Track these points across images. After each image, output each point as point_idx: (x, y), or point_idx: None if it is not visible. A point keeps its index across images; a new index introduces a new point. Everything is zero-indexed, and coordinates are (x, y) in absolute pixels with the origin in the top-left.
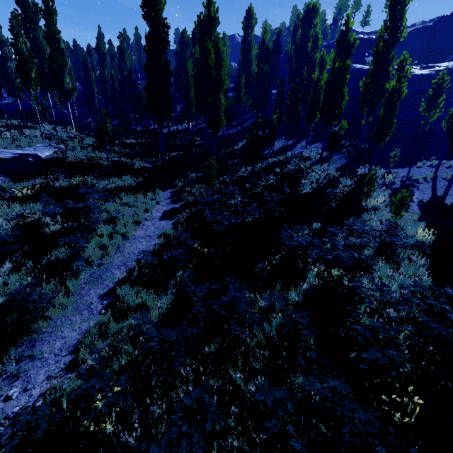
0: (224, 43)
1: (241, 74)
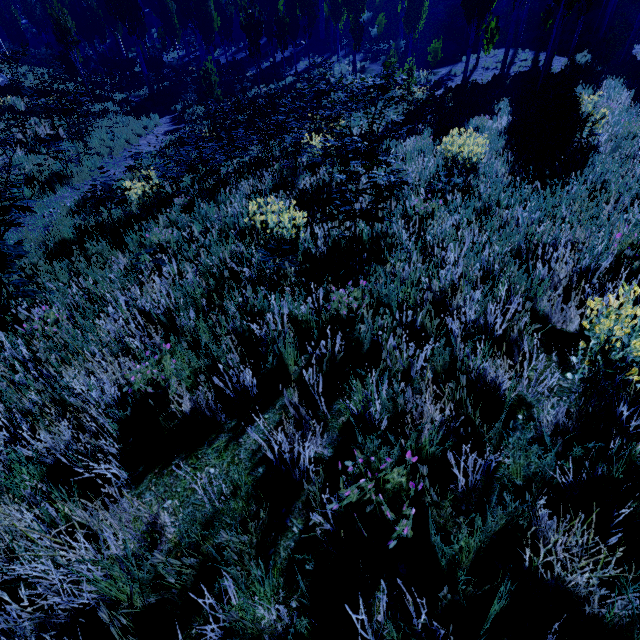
0: None
1: None
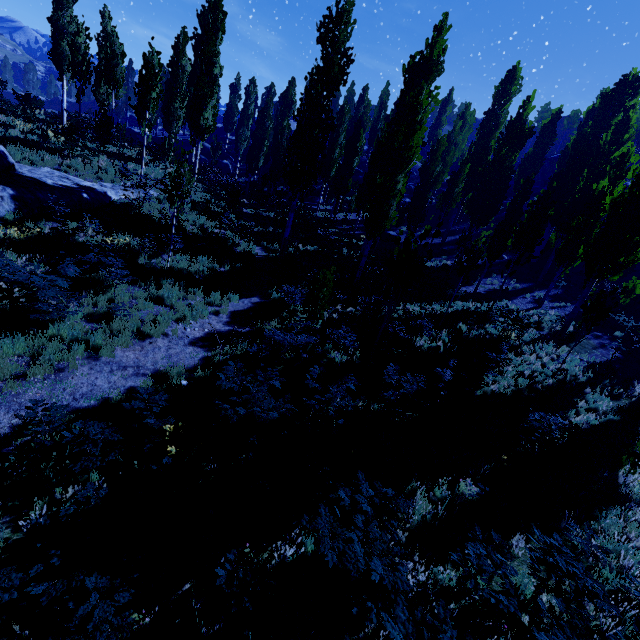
0: (464, 118)
1: (465, 161)
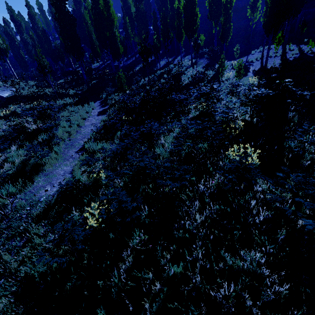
0: None
1: (124, 16)
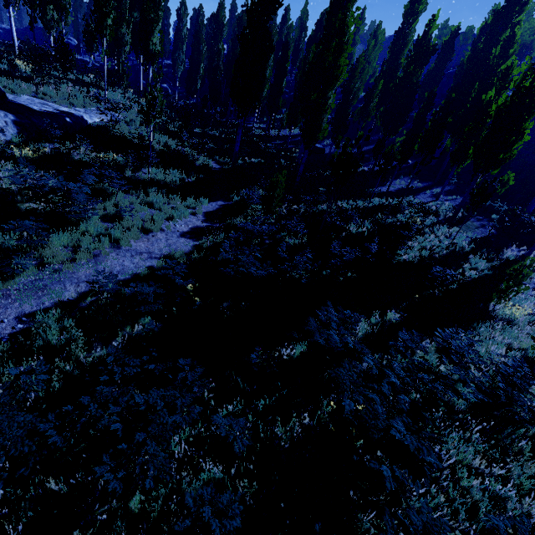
0: (376, 36)
1: (379, 77)
